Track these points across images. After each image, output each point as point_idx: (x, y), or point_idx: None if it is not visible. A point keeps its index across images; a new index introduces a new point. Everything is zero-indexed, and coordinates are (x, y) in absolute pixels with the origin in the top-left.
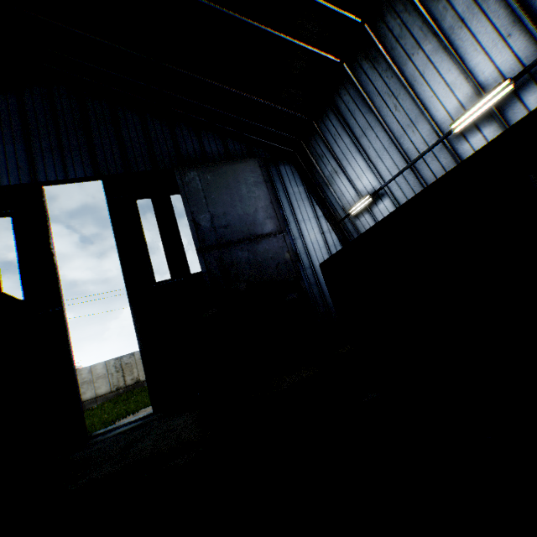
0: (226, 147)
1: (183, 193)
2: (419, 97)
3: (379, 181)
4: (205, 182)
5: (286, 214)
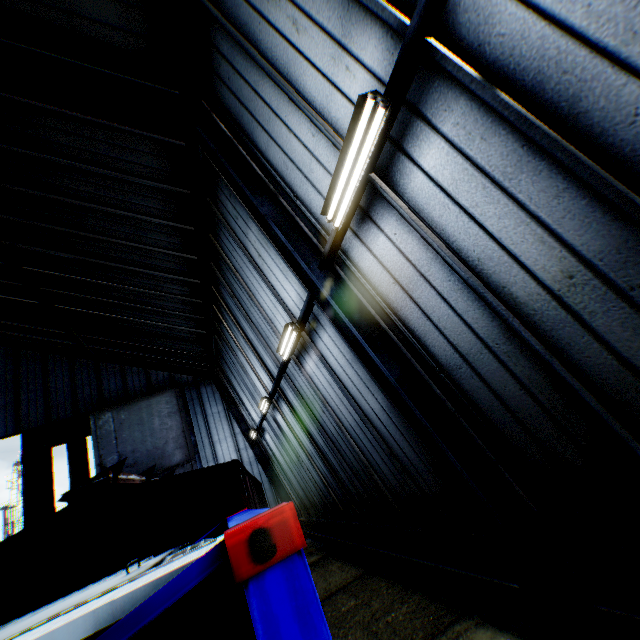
0: (149, 379)
1: (95, 437)
2: (250, 377)
3: (259, 418)
4: (120, 422)
5: (202, 437)
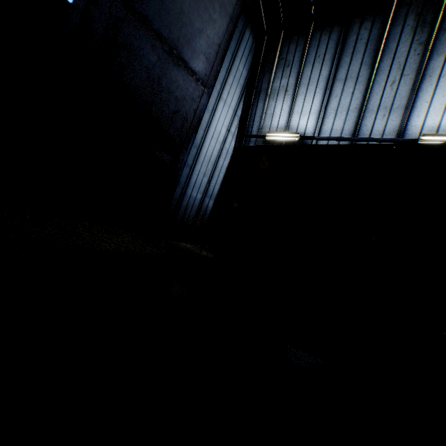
0: None
1: None
2: (418, 93)
3: (315, 132)
4: None
5: (218, 77)
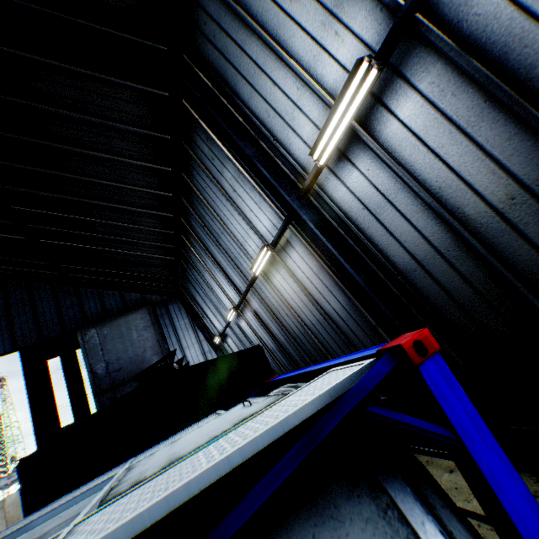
0: (123, 300)
1: (84, 350)
2: (216, 293)
3: (222, 326)
4: (103, 336)
5: (173, 345)
